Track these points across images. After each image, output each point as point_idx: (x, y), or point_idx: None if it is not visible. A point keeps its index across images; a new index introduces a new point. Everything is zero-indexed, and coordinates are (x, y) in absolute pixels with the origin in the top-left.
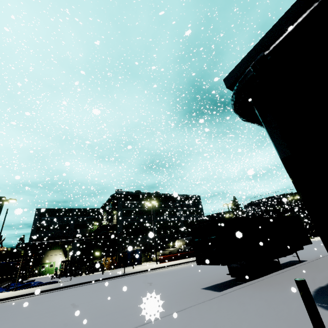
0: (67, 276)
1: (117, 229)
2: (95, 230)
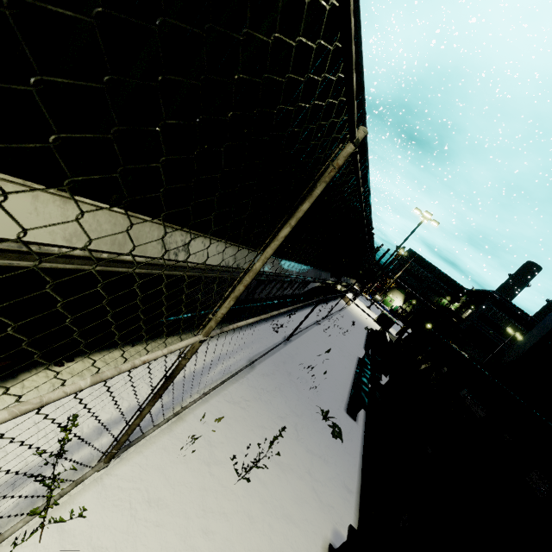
0: (399, 320)
1: (460, 323)
2: (441, 305)
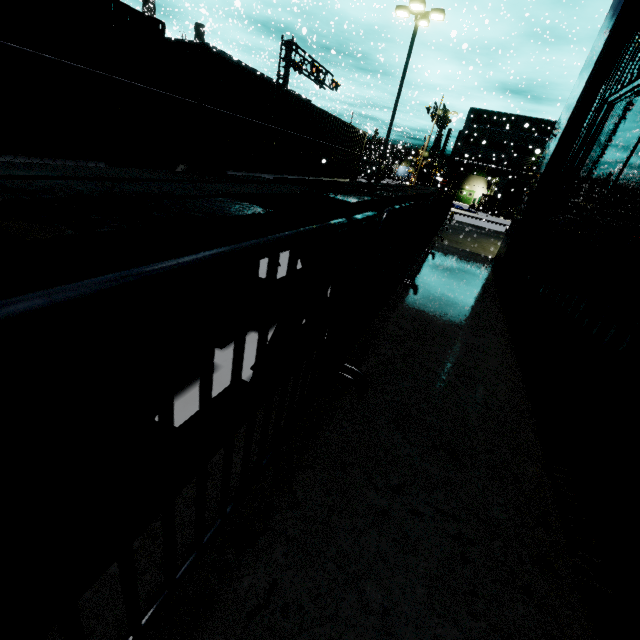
0: (484, 213)
1: None
2: None
